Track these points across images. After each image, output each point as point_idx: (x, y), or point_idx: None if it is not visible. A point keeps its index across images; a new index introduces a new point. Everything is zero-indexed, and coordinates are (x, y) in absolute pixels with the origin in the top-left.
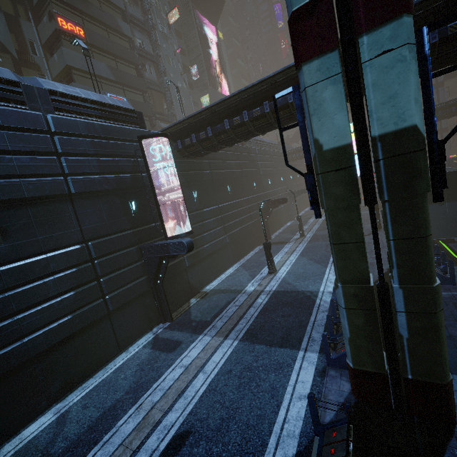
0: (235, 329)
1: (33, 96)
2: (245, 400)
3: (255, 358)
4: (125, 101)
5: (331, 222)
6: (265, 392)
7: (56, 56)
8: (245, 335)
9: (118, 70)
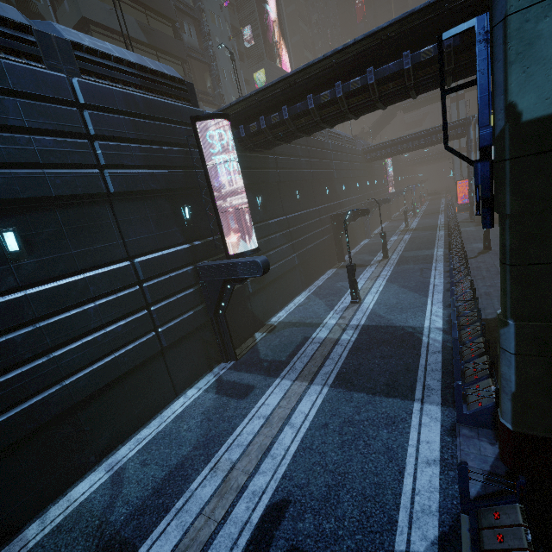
0: (322, 372)
1: (51, 49)
2: (354, 463)
3: (356, 409)
4: (170, 67)
5: (514, 233)
6: (379, 453)
7: (67, 3)
8: (336, 380)
9: (150, 28)
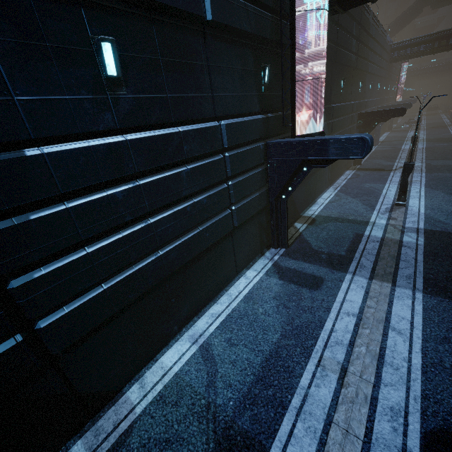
0: (402, 274)
1: None
2: None
3: None
4: None
5: None
6: None
7: None
8: (427, 286)
9: None
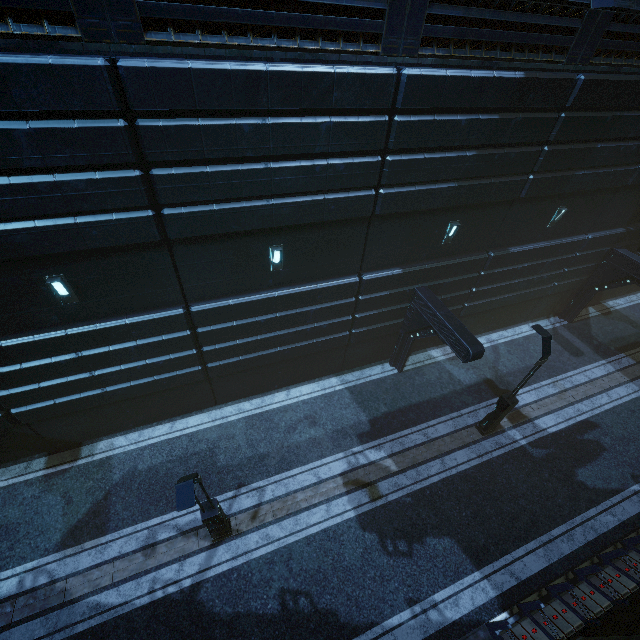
0: None
1: None
2: None
3: None
4: None
5: None
6: None
7: None
8: None
9: None
